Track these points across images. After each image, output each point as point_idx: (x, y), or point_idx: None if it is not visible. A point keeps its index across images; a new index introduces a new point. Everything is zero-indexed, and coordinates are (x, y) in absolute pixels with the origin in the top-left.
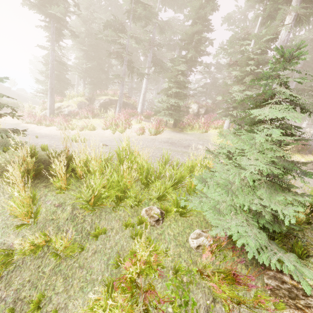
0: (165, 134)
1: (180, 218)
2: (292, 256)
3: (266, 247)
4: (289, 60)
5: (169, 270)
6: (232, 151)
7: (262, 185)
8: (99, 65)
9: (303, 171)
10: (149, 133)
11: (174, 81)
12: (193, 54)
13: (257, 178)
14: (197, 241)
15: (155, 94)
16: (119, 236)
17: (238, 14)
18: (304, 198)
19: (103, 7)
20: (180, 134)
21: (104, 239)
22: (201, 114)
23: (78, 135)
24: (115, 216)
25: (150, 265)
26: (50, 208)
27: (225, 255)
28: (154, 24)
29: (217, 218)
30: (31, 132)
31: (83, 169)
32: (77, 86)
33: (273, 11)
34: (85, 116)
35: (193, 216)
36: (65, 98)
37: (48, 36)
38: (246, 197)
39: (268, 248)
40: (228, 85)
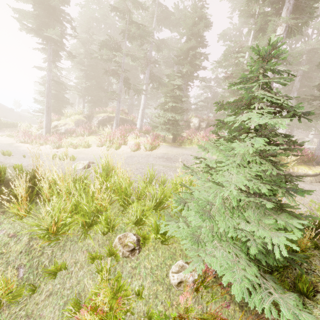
0: (161, 149)
1: (161, 246)
2: (292, 297)
3: (263, 282)
4: (267, 60)
5: (141, 317)
6: (211, 166)
7: (250, 205)
8: (98, 83)
9: (292, 188)
10: (144, 149)
11: (170, 96)
12: (188, 69)
13: (241, 197)
14: (178, 276)
15: (157, 110)
16: (83, 272)
17: (234, 30)
18: (302, 220)
19: (102, 30)
20: (178, 148)
21: (64, 276)
22: (203, 128)
23: (66, 153)
24: (82, 246)
25: (114, 311)
26: (1, 239)
27: (212, 293)
28: (150, 43)
29: (195, 249)
30: (23, 151)
31: (48, 191)
32: (78, 105)
33: (264, 23)
34: (82, 133)
35: (177, 243)
36: (63, 117)
37: (46, 58)
38: (229, 221)
39: (261, 286)
40: (225, 97)
